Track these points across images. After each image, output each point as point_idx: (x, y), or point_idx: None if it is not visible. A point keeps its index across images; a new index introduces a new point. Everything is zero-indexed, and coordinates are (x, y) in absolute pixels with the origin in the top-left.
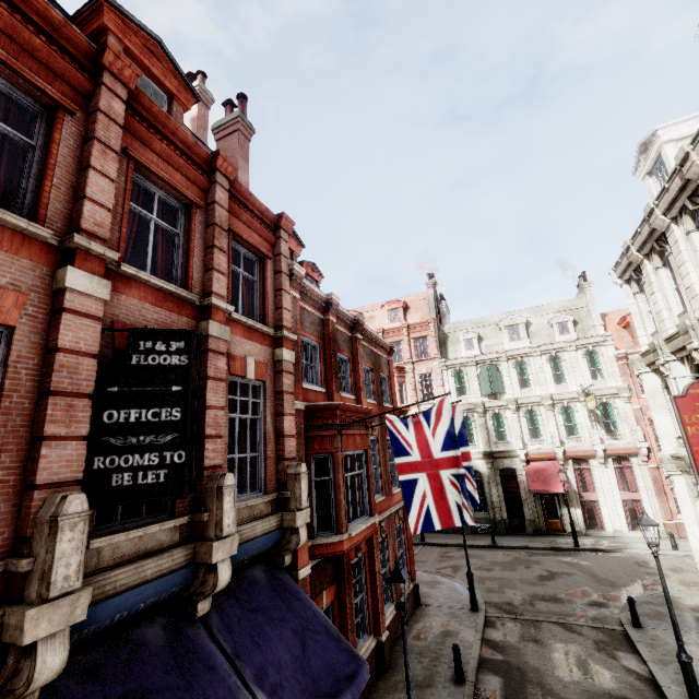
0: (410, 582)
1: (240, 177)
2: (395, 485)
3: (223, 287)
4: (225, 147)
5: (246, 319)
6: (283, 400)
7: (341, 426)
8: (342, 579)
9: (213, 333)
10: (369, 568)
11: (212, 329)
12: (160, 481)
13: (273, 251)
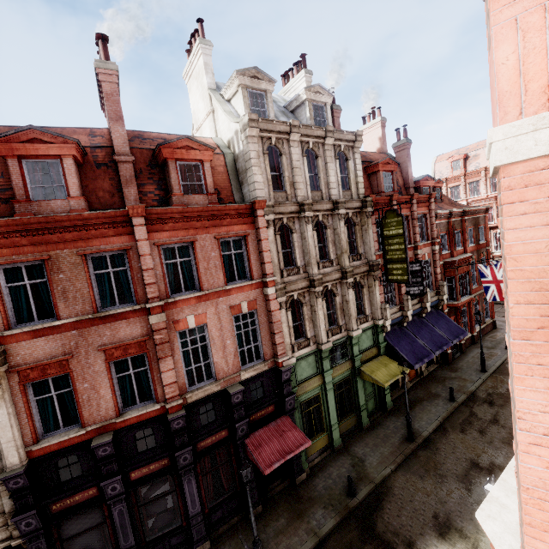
0: (490, 319)
1: (409, 172)
2: None
3: (419, 238)
4: (400, 157)
5: (424, 243)
6: (436, 263)
7: (457, 267)
8: (457, 314)
9: (419, 253)
10: (468, 312)
11: (418, 252)
12: (418, 292)
13: (428, 208)
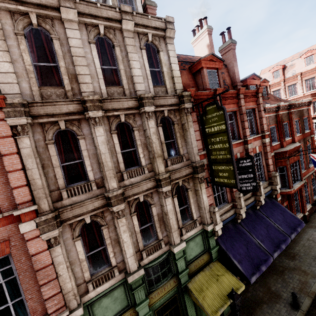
0: None
1: (235, 71)
2: (311, 163)
3: (248, 132)
4: (226, 58)
5: (254, 136)
6: (267, 155)
7: (288, 157)
8: (290, 199)
9: (249, 148)
10: (299, 194)
11: (249, 147)
12: (251, 188)
13: (256, 103)
